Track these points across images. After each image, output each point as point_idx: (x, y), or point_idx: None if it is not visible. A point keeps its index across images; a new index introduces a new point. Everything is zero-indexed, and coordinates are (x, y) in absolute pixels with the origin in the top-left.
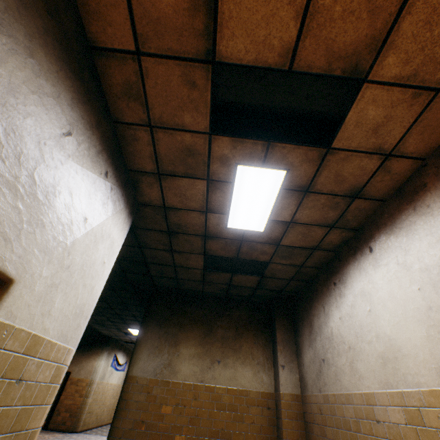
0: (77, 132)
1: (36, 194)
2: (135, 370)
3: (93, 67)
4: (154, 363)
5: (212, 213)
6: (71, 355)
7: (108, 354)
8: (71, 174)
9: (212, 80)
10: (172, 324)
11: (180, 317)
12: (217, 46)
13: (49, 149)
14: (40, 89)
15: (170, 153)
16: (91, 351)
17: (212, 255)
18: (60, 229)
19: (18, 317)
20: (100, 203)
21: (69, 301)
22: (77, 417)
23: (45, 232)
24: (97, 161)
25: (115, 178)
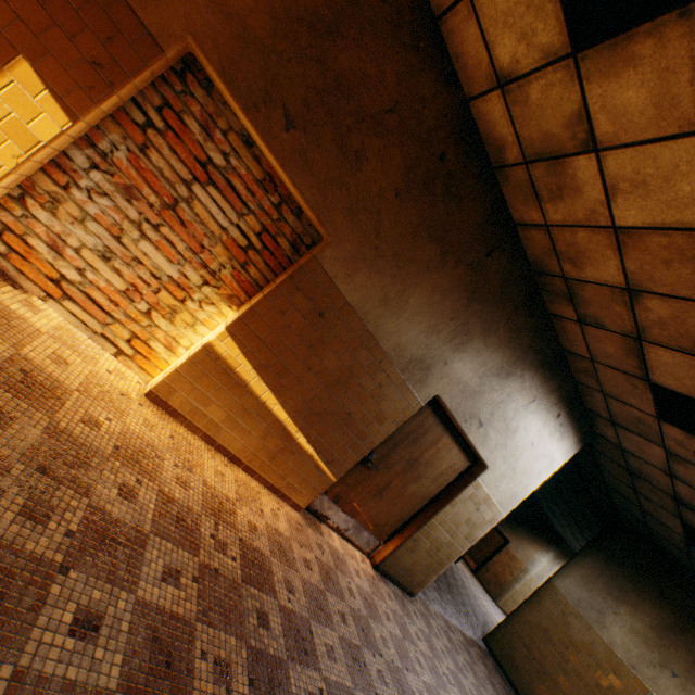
0: (539, 398)
1: (507, 432)
2: (558, 582)
3: (561, 357)
4: (580, 593)
5: (677, 480)
6: (501, 516)
7: (553, 556)
8: (528, 420)
9: (650, 389)
10: (623, 574)
11: (639, 575)
12: (650, 375)
13: (519, 412)
14: (522, 388)
15: (620, 414)
16: (535, 537)
17: (692, 527)
18: (514, 448)
19: (485, 482)
20: (547, 434)
21: (508, 486)
22: (500, 589)
23: (506, 449)
24: (551, 409)
25: (566, 416)
